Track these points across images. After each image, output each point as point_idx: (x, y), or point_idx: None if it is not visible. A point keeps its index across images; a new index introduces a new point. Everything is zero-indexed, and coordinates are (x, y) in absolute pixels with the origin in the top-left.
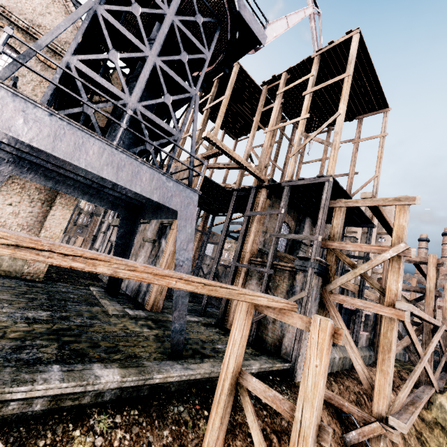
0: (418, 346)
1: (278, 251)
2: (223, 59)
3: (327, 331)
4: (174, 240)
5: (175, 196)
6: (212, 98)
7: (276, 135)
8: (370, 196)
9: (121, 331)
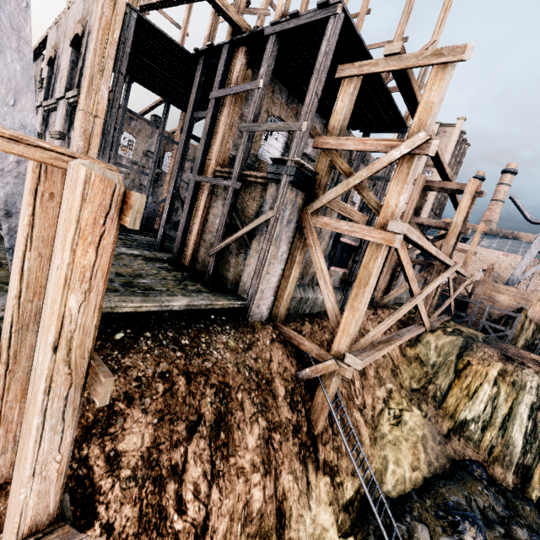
0: (414, 283)
1: (264, 163)
2: None
3: (75, 189)
4: (81, 129)
5: None
6: None
7: None
8: (398, 50)
9: None
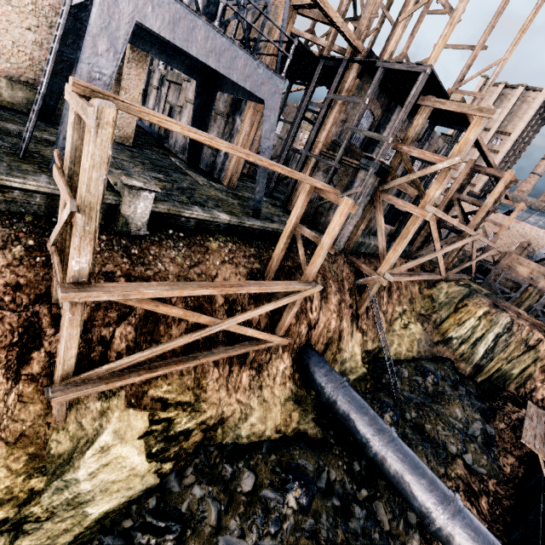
0: (437, 243)
1: (352, 145)
2: None
3: (347, 205)
4: (250, 120)
5: (264, 84)
6: None
7: None
8: (459, 100)
9: (215, 197)
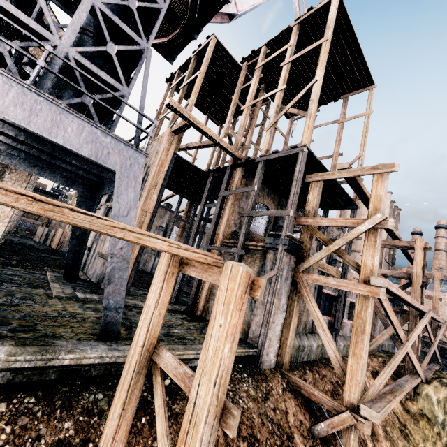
0: (400, 330)
1: (255, 234)
2: (189, 20)
3: (237, 279)
4: (138, 220)
5: (113, 154)
6: (189, 76)
7: (257, 115)
8: (347, 166)
9: (55, 312)
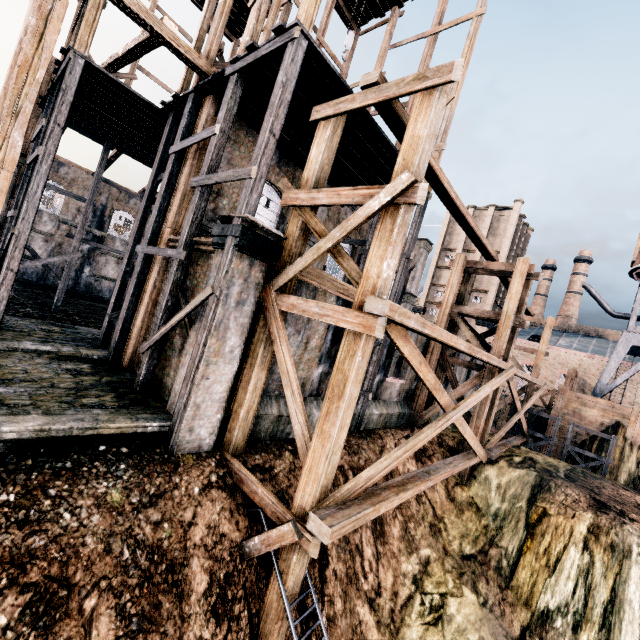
0: (442, 394)
1: None
2: None
3: None
4: None
5: None
6: None
7: (279, 5)
8: (376, 79)
9: None
